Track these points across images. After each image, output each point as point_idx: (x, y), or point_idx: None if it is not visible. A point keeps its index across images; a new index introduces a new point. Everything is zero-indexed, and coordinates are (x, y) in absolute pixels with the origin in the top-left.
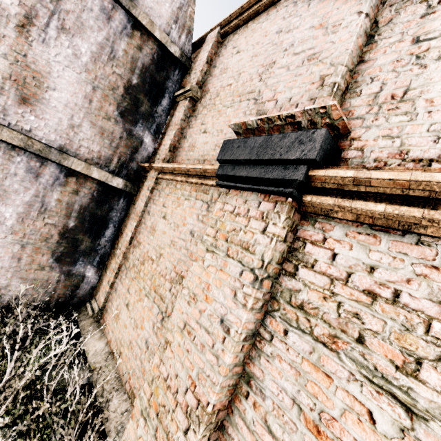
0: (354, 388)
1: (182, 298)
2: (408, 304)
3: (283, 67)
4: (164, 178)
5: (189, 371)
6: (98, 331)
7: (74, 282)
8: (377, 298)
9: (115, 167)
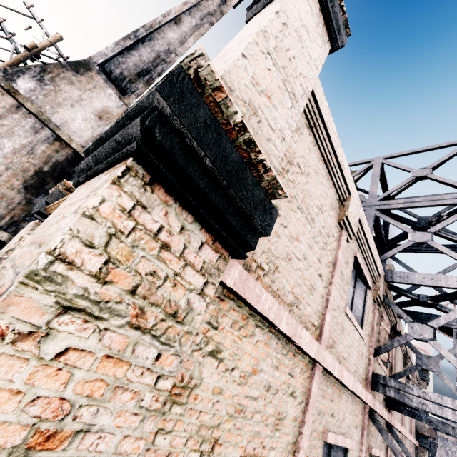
0: None
1: None
2: None
3: None
4: None
5: None
6: None
7: None
8: None
9: (5, 223)
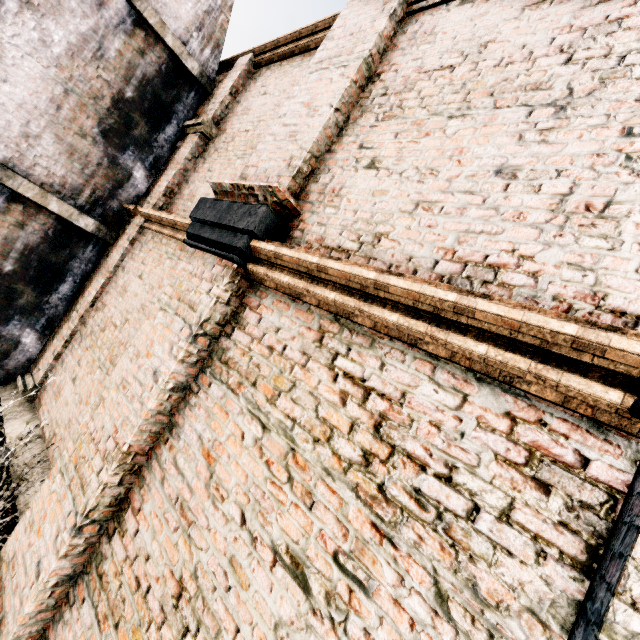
0: (240, 419)
1: (126, 355)
2: (288, 355)
3: (272, 135)
4: (150, 228)
5: (115, 421)
6: (30, 412)
7: (1, 348)
8: (274, 351)
9: (86, 201)
